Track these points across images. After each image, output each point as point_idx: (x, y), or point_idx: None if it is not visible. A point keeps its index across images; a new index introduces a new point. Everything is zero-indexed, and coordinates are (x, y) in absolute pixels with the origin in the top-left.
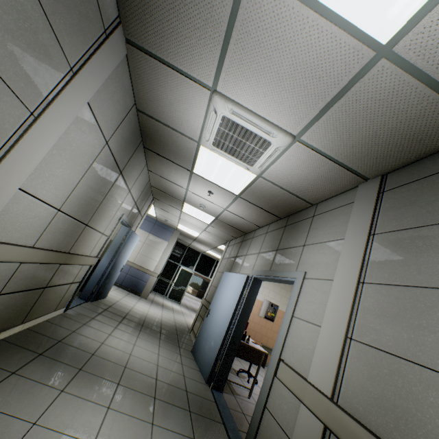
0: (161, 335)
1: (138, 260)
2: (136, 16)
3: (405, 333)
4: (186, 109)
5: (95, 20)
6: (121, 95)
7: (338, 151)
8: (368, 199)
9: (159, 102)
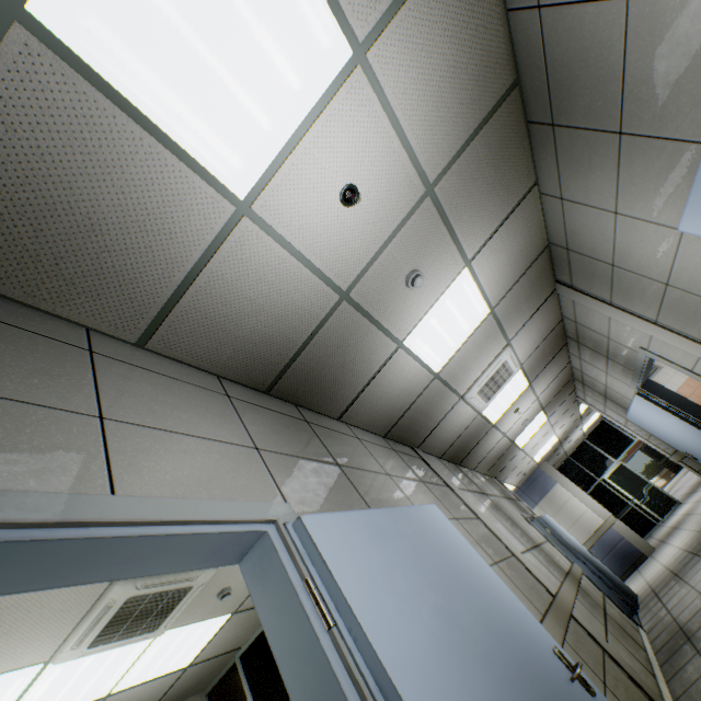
0: None
1: (578, 537)
2: (416, 436)
3: (698, 319)
4: (459, 418)
5: (420, 462)
6: (438, 465)
7: (527, 315)
8: (575, 295)
9: (446, 438)
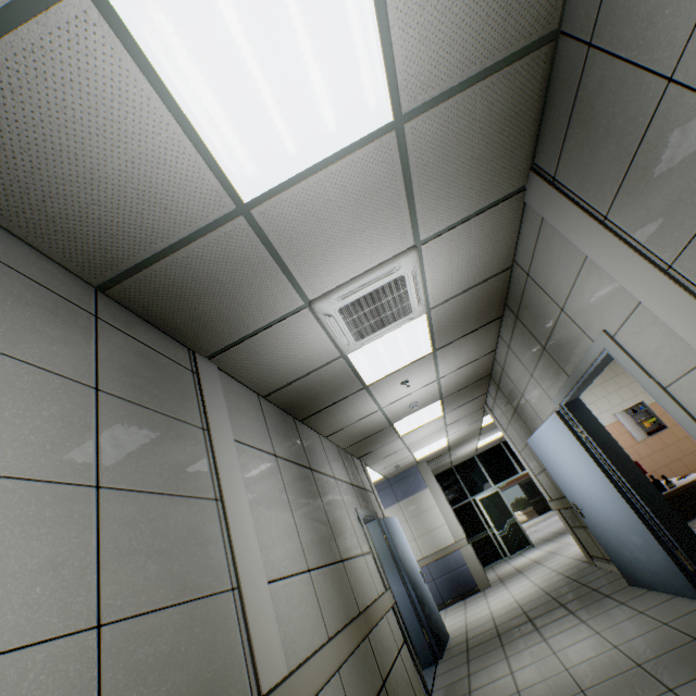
0: (567, 607)
1: (424, 548)
2: (201, 333)
3: None
4: (303, 344)
5: (182, 374)
6: (244, 401)
7: (465, 206)
8: (551, 200)
9: (276, 368)
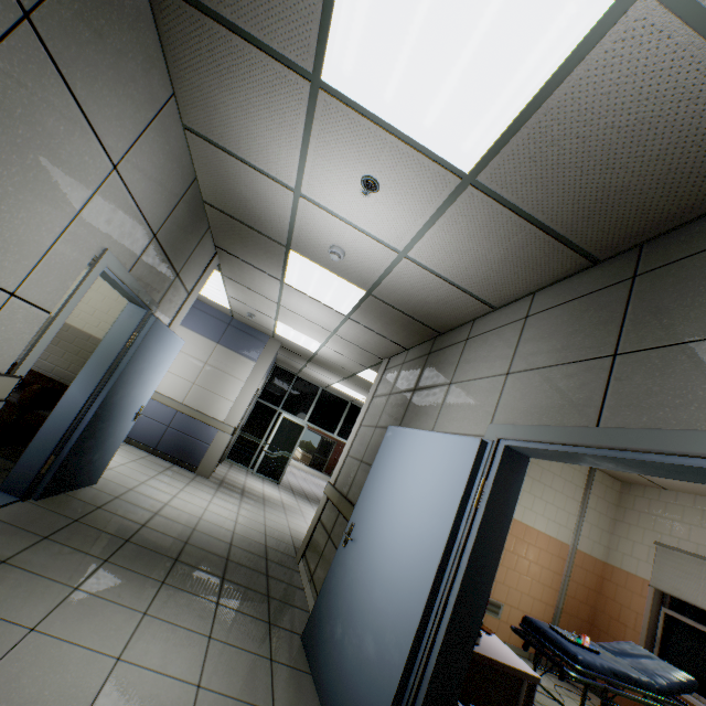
0: (223, 589)
1: (192, 398)
2: None
3: None
4: None
5: None
6: None
7: None
8: None
9: None
